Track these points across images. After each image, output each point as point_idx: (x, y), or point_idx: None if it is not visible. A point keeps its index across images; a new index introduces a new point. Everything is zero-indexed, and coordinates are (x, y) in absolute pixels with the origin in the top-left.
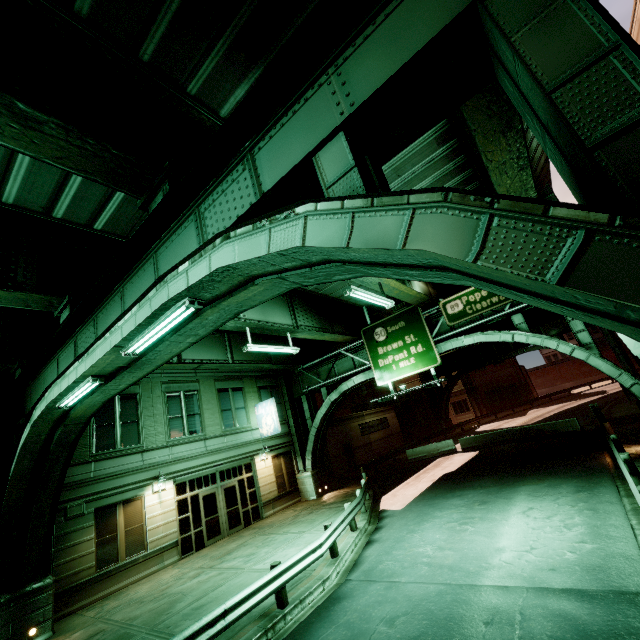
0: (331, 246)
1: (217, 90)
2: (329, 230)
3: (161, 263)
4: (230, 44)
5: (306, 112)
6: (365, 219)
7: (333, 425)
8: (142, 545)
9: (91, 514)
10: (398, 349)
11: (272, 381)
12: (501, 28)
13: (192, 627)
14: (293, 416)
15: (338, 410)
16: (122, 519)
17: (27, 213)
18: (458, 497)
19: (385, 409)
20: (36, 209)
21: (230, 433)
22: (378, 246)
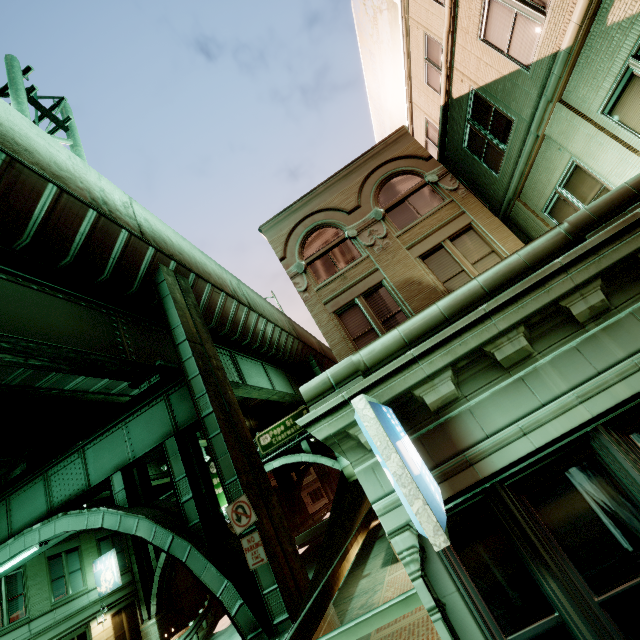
0: (113, 528)
1: (63, 382)
2: (112, 520)
3: (14, 505)
4: None
5: (112, 438)
6: (125, 519)
7: None
8: None
9: None
10: None
11: None
12: (167, 454)
13: None
14: (137, 561)
15: None
16: None
17: None
18: None
19: None
20: None
21: (61, 604)
22: (128, 531)
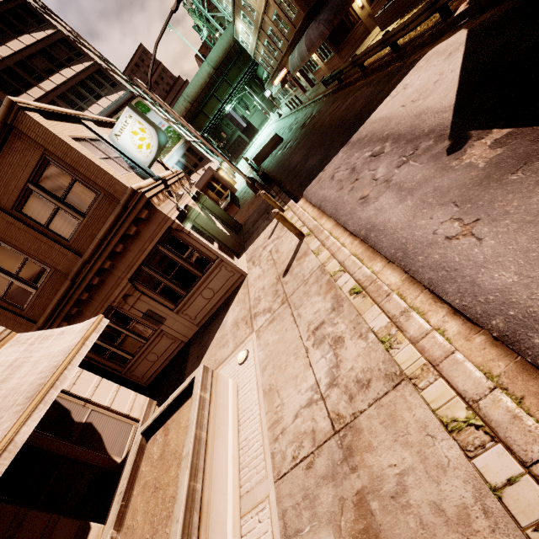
0: None
1: None
2: None
3: None
4: None
5: None
6: None
7: None
8: None
9: None
10: None
11: None
12: None
13: None
14: None
15: None
16: None
17: None
18: None
19: None
20: None
21: None
22: None
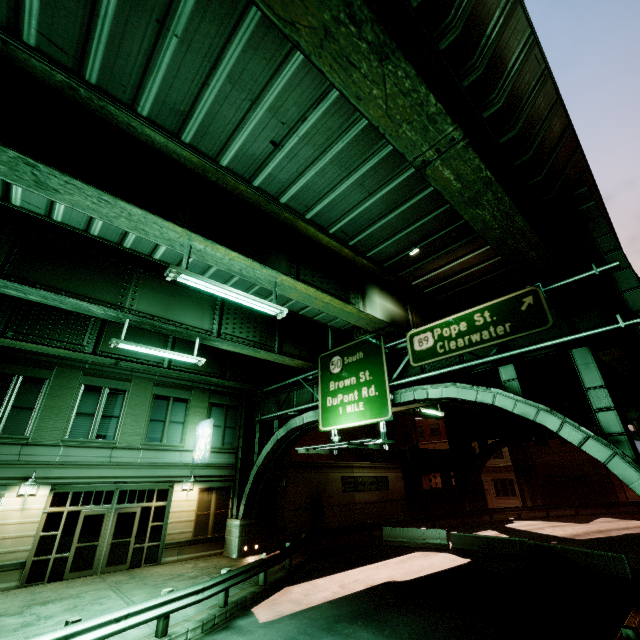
0: None
1: None
2: None
3: None
4: None
5: None
6: None
7: (303, 469)
8: None
9: None
10: (349, 387)
11: (233, 400)
12: None
13: None
14: (243, 446)
15: (343, 454)
16: None
17: None
18: (341, 637)
19: (388, 466)
20: None
21: (151, 448)
22: None
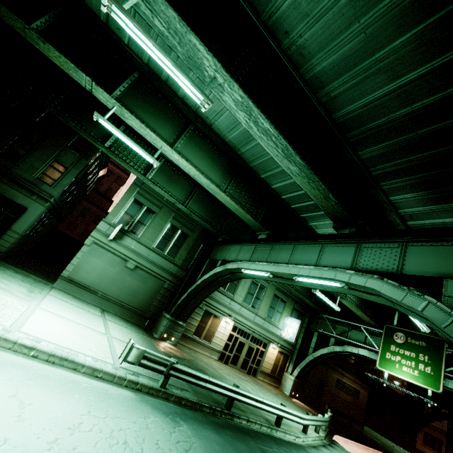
0: (436, 321)
1: (396, 191)
2: (438, 315)
3: (326, 250)
4: (419, 182)
5: (449, 250)
6: None
7: (321, 363)
8: (209, 340)
9: (203, 310)
10: (408, 357)
11: (302, 310)
12: None
13: (252, 394)
14: (302, 338)
15: None
16: (210, 322)
17: (274, 192)
18: None
19: (362, 385)
20: (278, 192)
21: (267, 321)
22: None
